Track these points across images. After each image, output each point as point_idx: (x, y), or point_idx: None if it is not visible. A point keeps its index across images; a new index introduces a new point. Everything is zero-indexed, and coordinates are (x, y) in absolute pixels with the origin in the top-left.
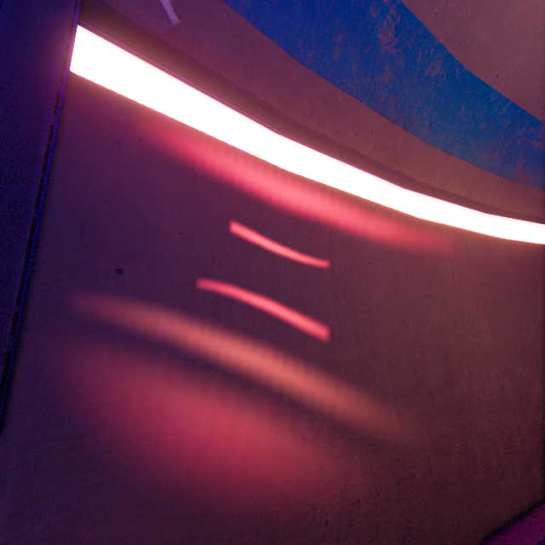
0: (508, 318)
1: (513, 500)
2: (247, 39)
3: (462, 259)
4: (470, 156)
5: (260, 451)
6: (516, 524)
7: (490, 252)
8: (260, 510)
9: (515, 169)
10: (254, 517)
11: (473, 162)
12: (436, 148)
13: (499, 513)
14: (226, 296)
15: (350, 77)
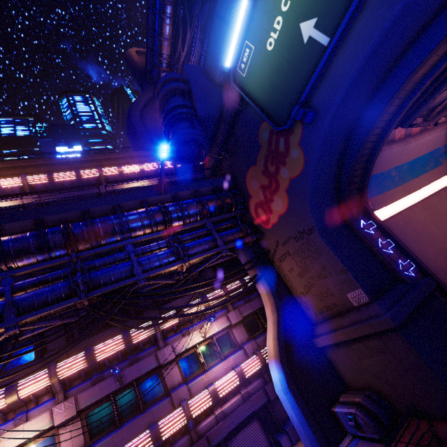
0: None
1: None
2: (377, 199)
3: (444, 201)
4: (424, 172)
5: (438, 267)
6: None
7: None
8: (446, 275)
9: (440, 161)
10: (446, 276)
11: (426, 172)
12: (414, 179)
13: None
14: (412, 246)
15: (391, 186)
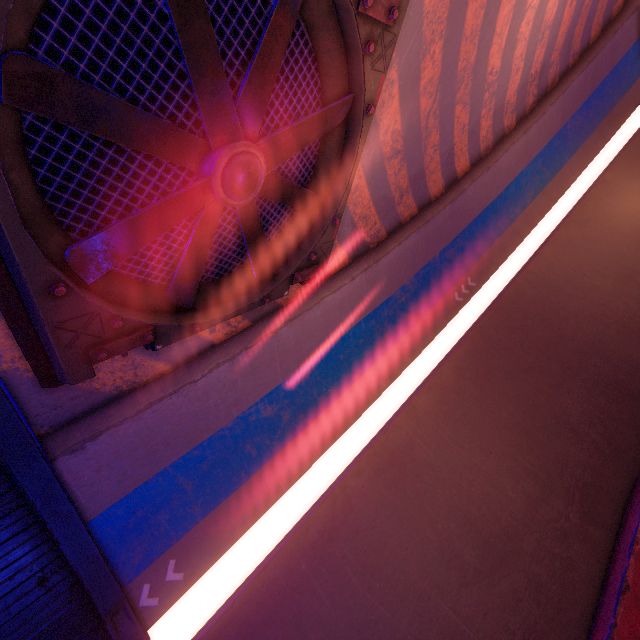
0: (491, 425)
1: (590, 577)
2: (212, 524)
3: (428, 424)
4: (372, 359)
5: None
6: (602, 598)
7: (442, 388)
8: None
9: (406, 321)
10: None
11: (377, 358)
12: (348, 388)
13: (586, 601)
14: None
15: (270, 447)
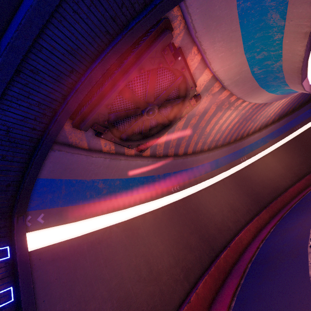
0: (167, 235)
1: (180, 298)
2: (62, 211)
3: (147, 224)
4: (139, 192)
5: None
6: (181, 306)
7: (156, 215)
8: None
9: (154, 187)
10: None
11: (141, 193)
12: (127, 196)
13: (175, 305)
14: (73, 289)
15: (94, 198)
